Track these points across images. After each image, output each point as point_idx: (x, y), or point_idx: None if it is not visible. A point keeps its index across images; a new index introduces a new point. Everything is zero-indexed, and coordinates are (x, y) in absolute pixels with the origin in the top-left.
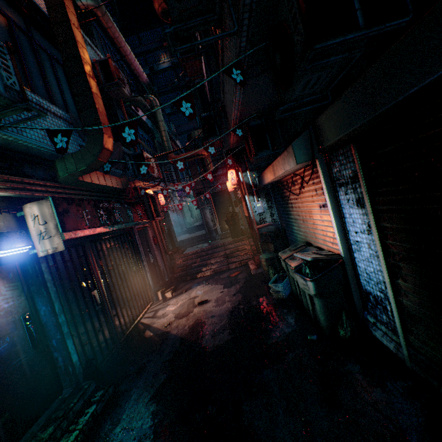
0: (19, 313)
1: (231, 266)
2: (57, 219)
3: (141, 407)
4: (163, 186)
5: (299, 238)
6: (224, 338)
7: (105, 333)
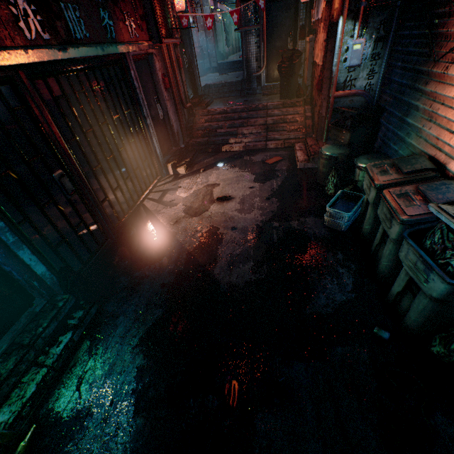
0: None
1: (269, 145)
2: None
3: (125, 353)
4: None
5: (413, 142)
6: (244, 276)
7: (89, 227)
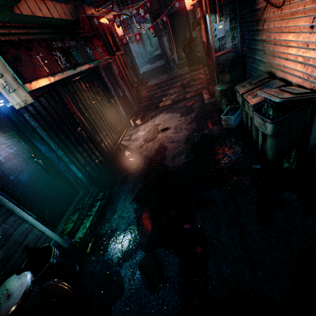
0: (26, 154)
1: (187, 96)
2: (11, 71)
3: (127, 205)
4: (117, 12)
5: (260, 68)
6: (181, 161)
7: (97, 156)
